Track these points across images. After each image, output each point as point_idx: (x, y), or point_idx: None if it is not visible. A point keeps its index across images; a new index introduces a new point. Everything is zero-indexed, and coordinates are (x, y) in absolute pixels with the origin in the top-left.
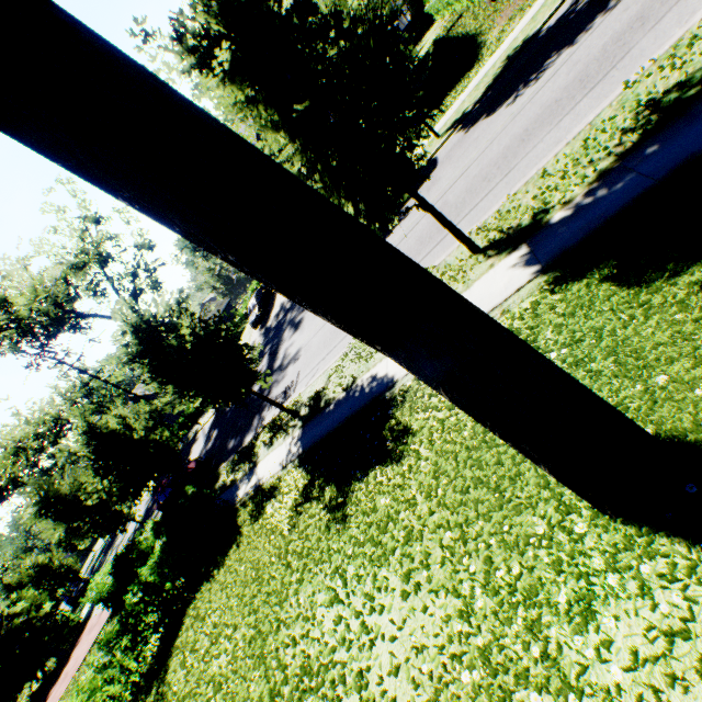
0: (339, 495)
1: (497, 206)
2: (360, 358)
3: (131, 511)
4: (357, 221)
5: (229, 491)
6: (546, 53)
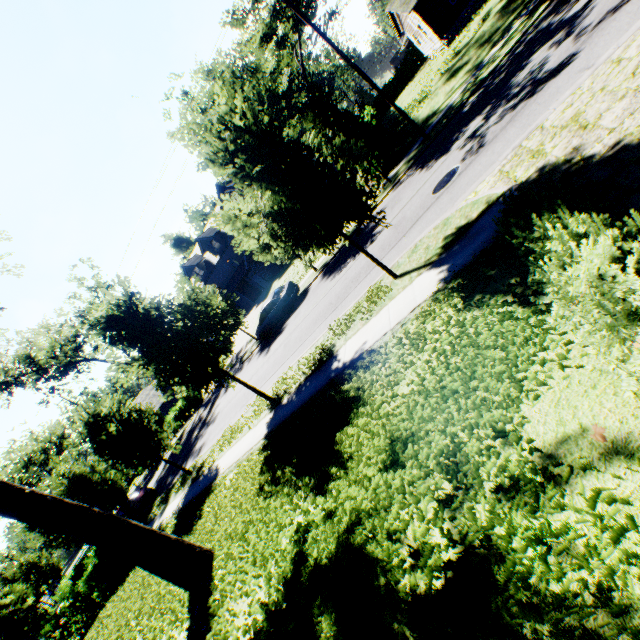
0: None
1: (287, 369)
2: (221, 446)
3: None
4: (68, 506)
5: (151, 523)
6: (352, 251)
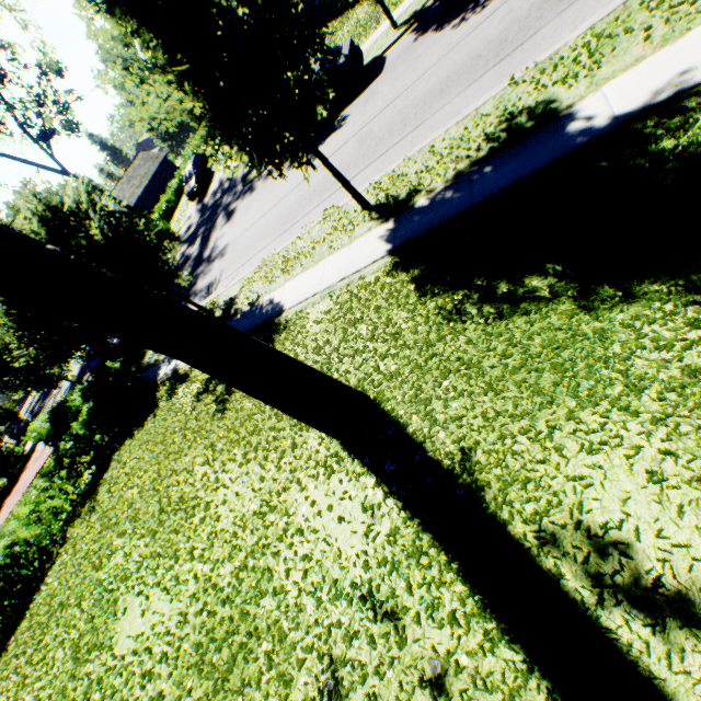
0: (226, 393)
1: (396, 165)
2: (267, 278)
3: (63, 372)
4: (150, 295)
5: (153, 369)
6: None
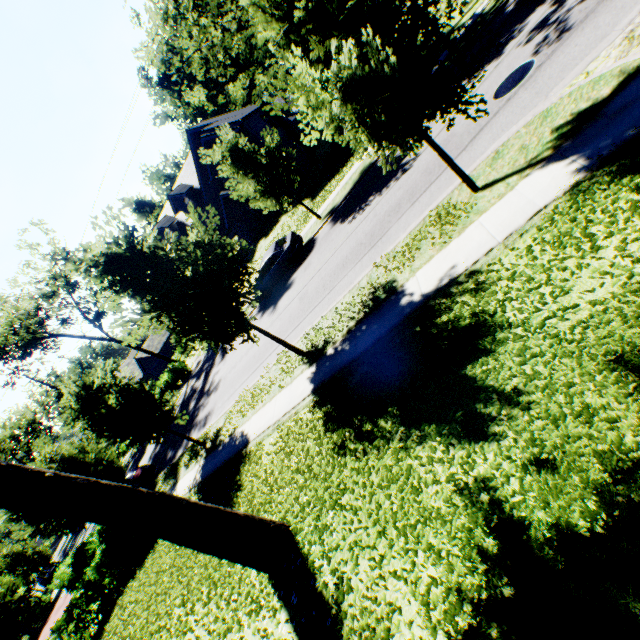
0: None
1: (318, 320)
2: (241, 411)
3: None
4: (107, 488)
5: None
6: (373, 188)
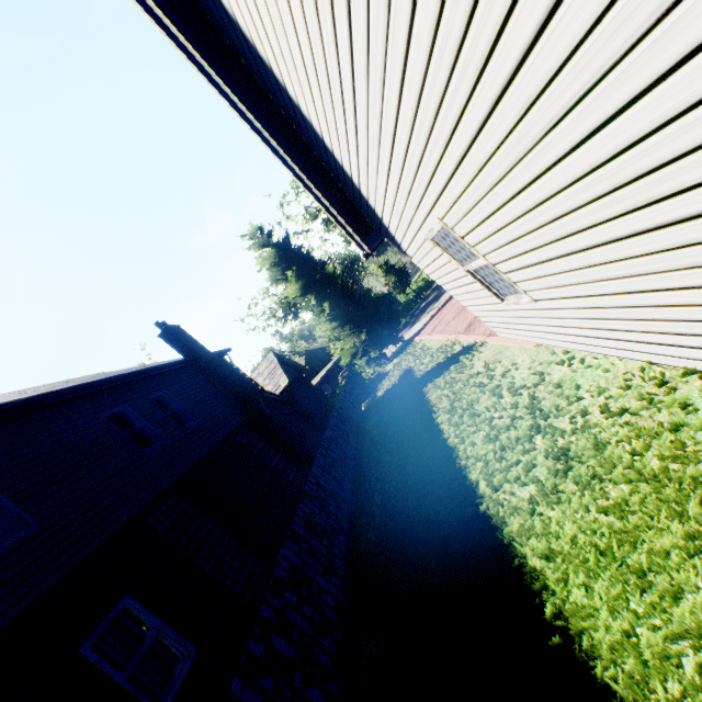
0: None
1: None
2: None
3: None
4: None
5: None
6: None
